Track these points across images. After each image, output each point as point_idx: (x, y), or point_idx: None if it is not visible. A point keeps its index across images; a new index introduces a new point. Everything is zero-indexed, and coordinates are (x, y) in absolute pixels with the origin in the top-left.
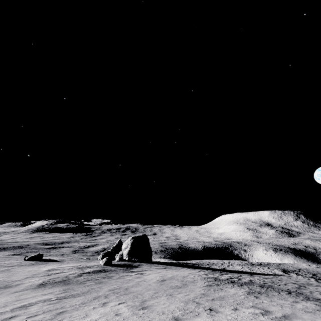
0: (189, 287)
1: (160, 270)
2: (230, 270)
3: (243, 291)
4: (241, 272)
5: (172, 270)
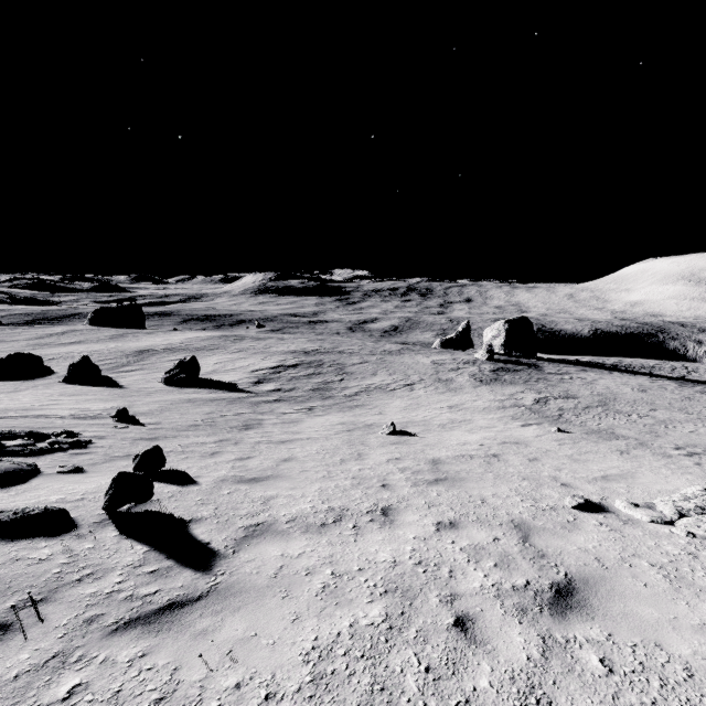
0: (704, 402)
1: (588, 373)
2: (698, 380)
3: None
4: None
5: (605, 375)
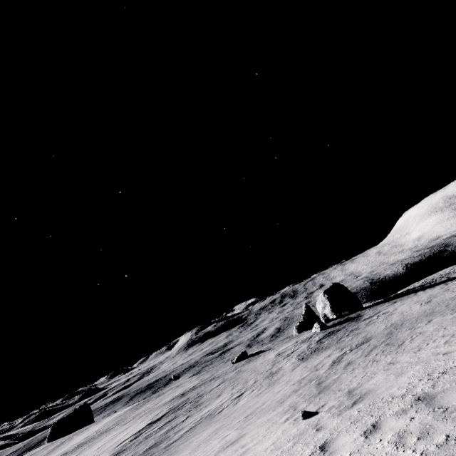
0: None
1: (395, 304)
2: None
3: None
4: None
5: (409, 298)
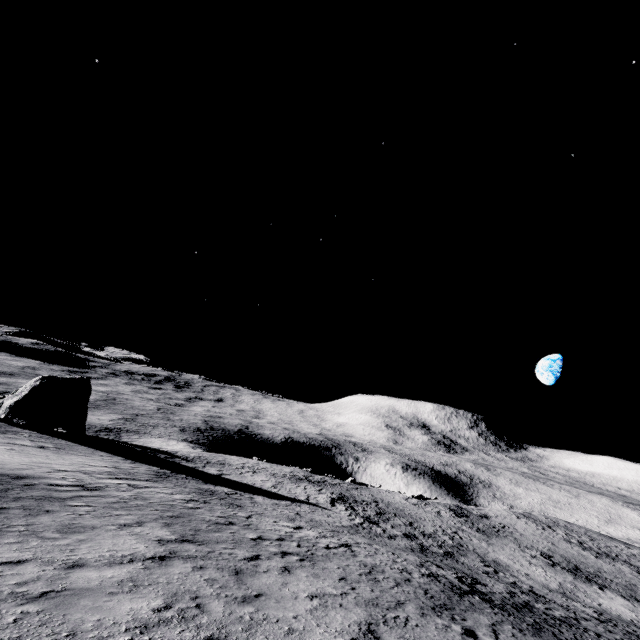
0: None
1: None
2: (229, 479)
3: None
4: (241, 485)
5: (44, 452)
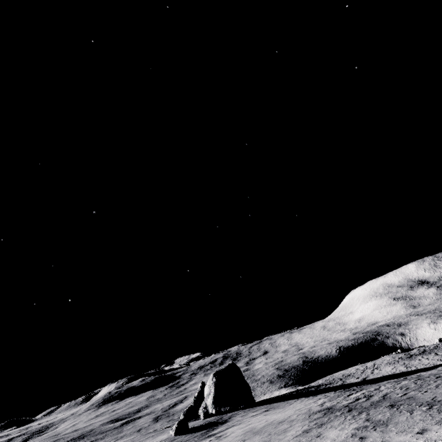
0: None
1: (256, 417)
2: (374, 378)
3: (350, 430)
4: (390, 376)
5: (277, 410)
